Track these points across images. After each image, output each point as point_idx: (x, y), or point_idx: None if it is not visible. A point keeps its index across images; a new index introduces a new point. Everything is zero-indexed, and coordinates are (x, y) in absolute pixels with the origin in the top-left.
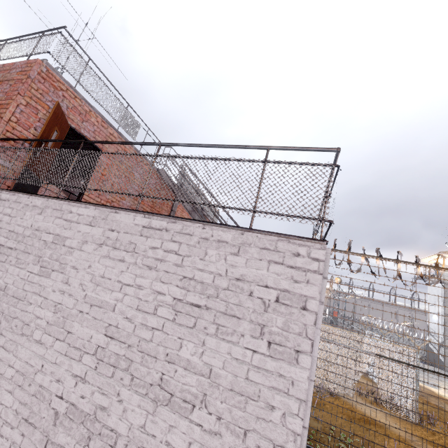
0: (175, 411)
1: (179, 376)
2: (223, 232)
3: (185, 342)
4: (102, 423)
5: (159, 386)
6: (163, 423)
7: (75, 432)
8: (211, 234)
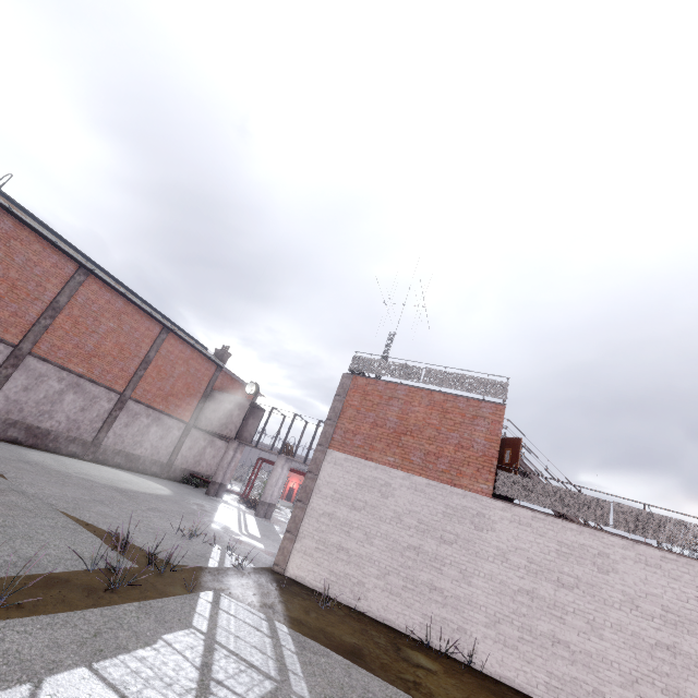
0: None
1: None
2: None
3: None
4: (679, 649)
5: None
6: None
7: (666, 652)
8: None
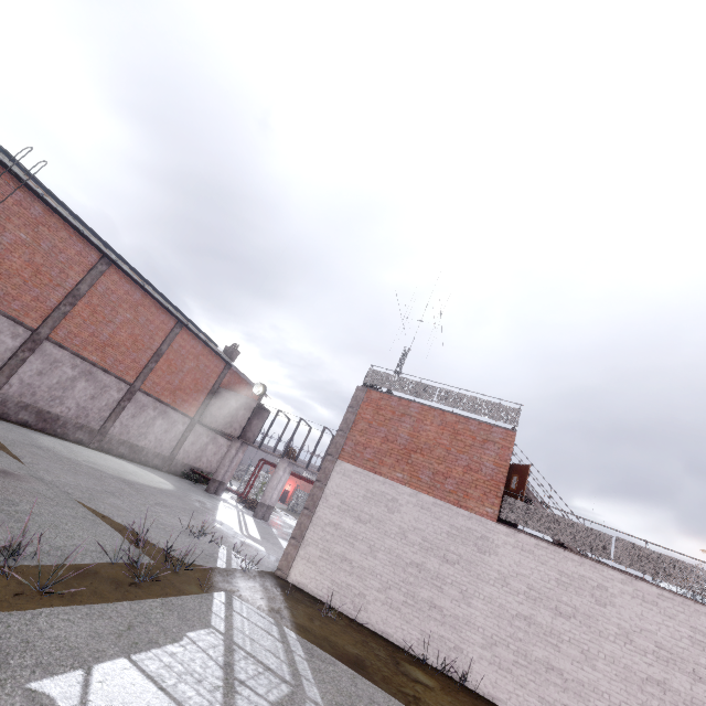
0: (705, 685)
1: (702, 671)
2: (705, 608)
3: (701, 657)
4: (669, 685)
5: (693, 673)
6: (700, 689)
7: (656, 687)
8: (700, 608)
